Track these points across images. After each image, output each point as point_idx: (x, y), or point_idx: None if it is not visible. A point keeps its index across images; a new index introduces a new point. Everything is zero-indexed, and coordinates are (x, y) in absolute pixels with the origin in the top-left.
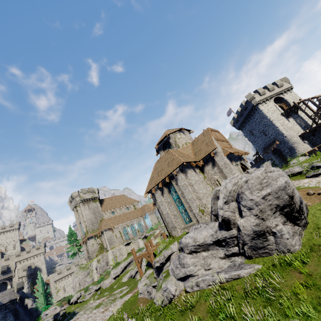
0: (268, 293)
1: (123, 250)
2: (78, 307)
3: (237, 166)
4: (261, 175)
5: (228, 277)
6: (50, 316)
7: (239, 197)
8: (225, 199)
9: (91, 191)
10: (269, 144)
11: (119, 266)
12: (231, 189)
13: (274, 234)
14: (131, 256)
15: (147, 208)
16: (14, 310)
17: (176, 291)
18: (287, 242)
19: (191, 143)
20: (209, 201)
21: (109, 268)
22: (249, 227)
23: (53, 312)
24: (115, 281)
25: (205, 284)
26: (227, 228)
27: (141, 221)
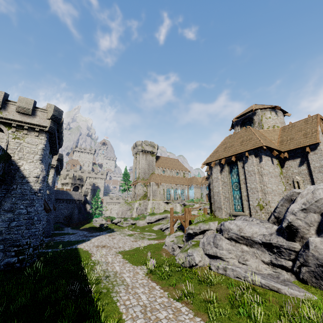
0: None
1: (161, 205)
2: (117, 228)
3: None
4: None
5: (265, 283)
6: (98, 223)
7: None
8: (305, 206)
9: (152, 145)
10: None
11: (154, 215)
12: (321, 198)
13: None
14: (167, 214)
15: (195, 181)
16: (79, 207)
17: (200, 262)
18: None
19: (282, 127)
20: (276, 200)
21: (146, 213)
22: None
23: (101, 221)
24: (148, 225)
25: (233, 273)
26: (288, 238)
27: (185, 190)
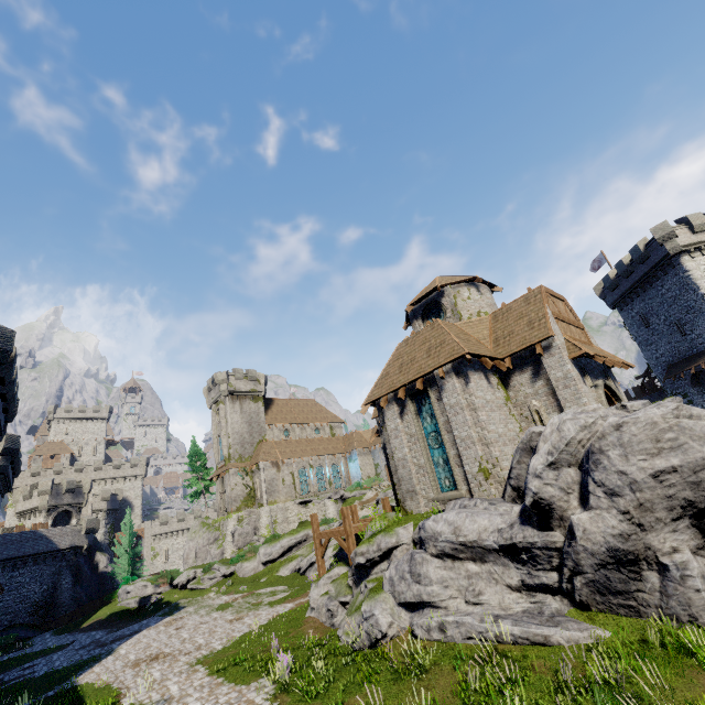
0: (617, 700)
1: (291, 513)
2: (187, 597)
3: (595, 389)
4: (661, 420)
5: (521, 634)
6: (134, 597)
7: (591, 461)
8: (552, 457)
9: (251, 377)
10: (687, 358)
11: (278, 541)
12: (573, 438)
13: (663, 571)
14: (306, 529)
15: (359, 440)
16: (76, 566)
17: (390, 626)
18: (693, 598)
19: (492, 314)
20: (509, 454)
21: (257, 540)
22: (598, 535)
23: (141, 591)
24: (265, 569)
25: (460, 632)
26: (541, 525)
27: (341, 464)
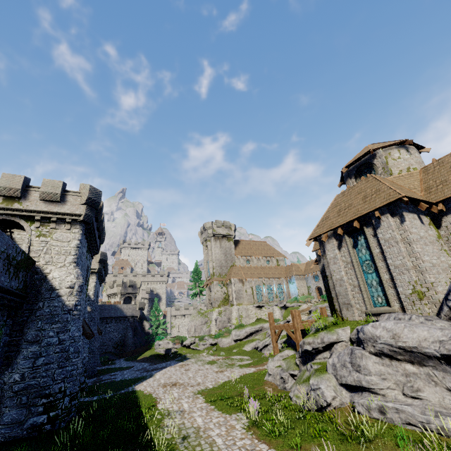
0: None
1: (251, 312)
2: (190, 353)
3: None
4: None
5: None
6: (163, 348)
7: None
8: None
9: (226, 226)
10: None
11: (243, 328)
12: None
13: None
14: (261, 323)
15: (296, 269)
16: (134, 326)
17: (334, 399)
18: None
19: (422, 169)
20: (442, 281)
21: (230, 326)
22: None
23: (166, 345)
24: (235, 344)
25: (400, 417)
26: None
27: (283, 284)
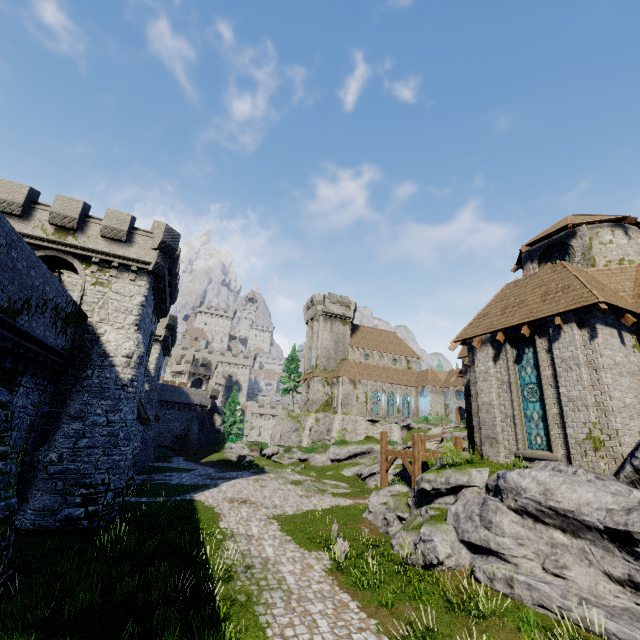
0: None
1: (360, 426)
2: (270, 466)
3: None
4: None
5: (617, 632)
6: (235, 453)
7: None
8: None
9: (343, 303)
10: None
11: (345, 446)
12: None
13: None
14: (372, 444)
15: (433, 378)
16: (202, 418)
17: (448, 558)
18: None
19: None
20: (634, 430)
21: (328, 439)
22: None
23: (240, 450)
24: (332, 465)
25: (531, 596)
26: None
27: (411, 396)
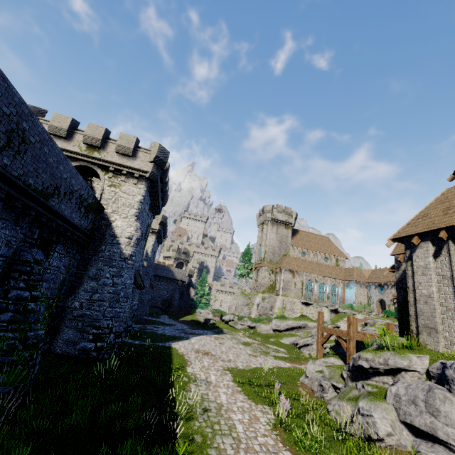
0: None
1: (296, 306)
2: (227, 328)
3: None
4: None
5: None
6: (203, 316)
7: None
8: None
9: (287, 212)
10: None
11: (285, 320)
12: None
13: None
14: (306, 321)
15: (358, 274)
16: (181, 290)
17: (389, 436)
18: None
19: None
20: None
21: (271, 314)
22: None
23: (206, 315)
24: (273, 333)
25: None
26: None
27: (339, 287)
